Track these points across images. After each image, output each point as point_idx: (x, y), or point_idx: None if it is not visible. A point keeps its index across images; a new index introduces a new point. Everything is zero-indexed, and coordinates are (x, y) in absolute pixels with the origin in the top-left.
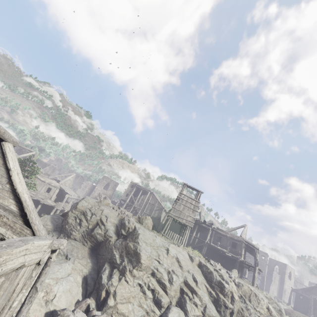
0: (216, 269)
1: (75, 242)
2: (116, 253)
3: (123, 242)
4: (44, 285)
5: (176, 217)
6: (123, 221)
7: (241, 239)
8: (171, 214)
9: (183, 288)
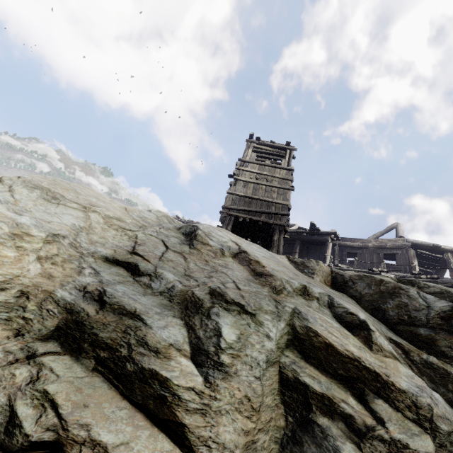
0: (407, 280)
1: None
2: None
3: None
4: None
5: (241, 213)
6: None
7: (405, 243)
8: (227, 209)
9: (296, 377)
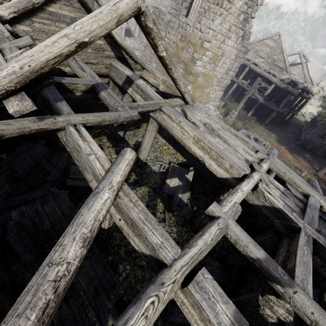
0: None
1: (314, 100)
2: None
3: None
4: (305, 107)
5: None
6: None
7: None
8: None
9: None
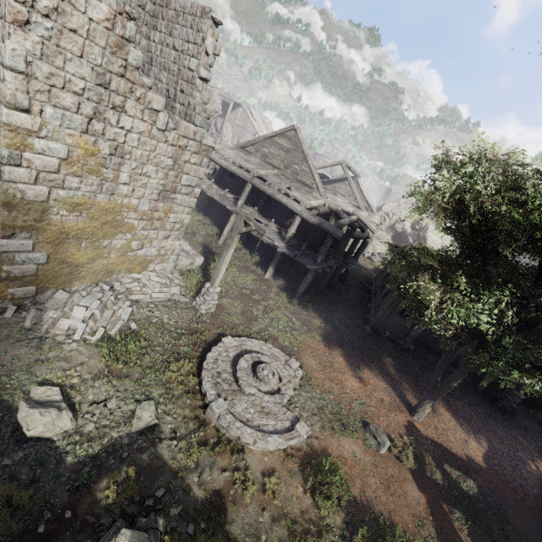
0: None
1: (382, 232)
2: (410, 238)
3: (416, 233)
4: (371, 244)
5: None
6: (417, 220)
7: None
8: None
9: None
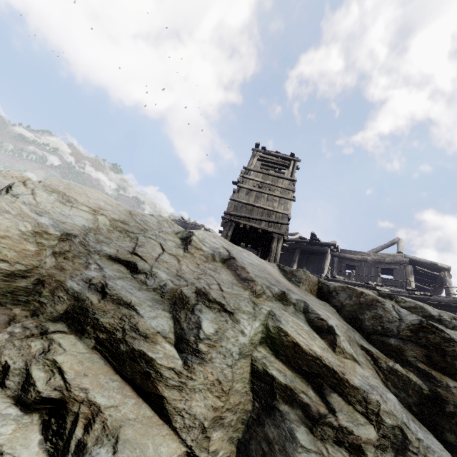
0: (386, 294)
1: None
2: None
3: None
4: None
5: (242, 220)
6: None
7: (403, 259)
8: (229, 215)
9: (265, 369)
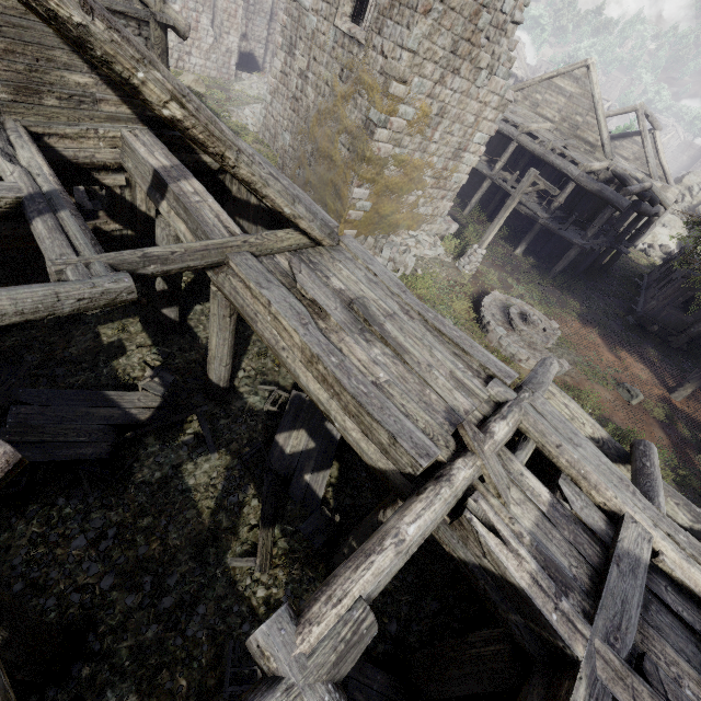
0: None
1: (672, 216)
2: None
3: None
4: (651, 232)
5: None
6: None
7: None
8: None
9: None
